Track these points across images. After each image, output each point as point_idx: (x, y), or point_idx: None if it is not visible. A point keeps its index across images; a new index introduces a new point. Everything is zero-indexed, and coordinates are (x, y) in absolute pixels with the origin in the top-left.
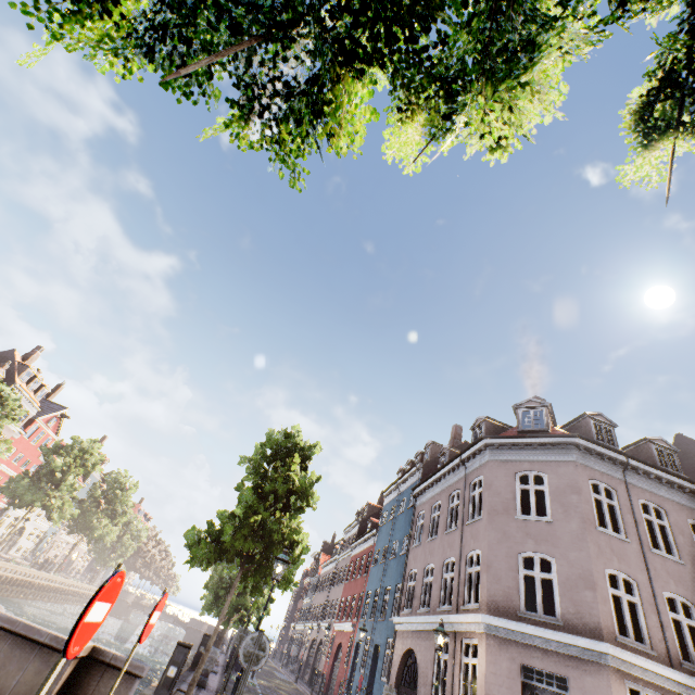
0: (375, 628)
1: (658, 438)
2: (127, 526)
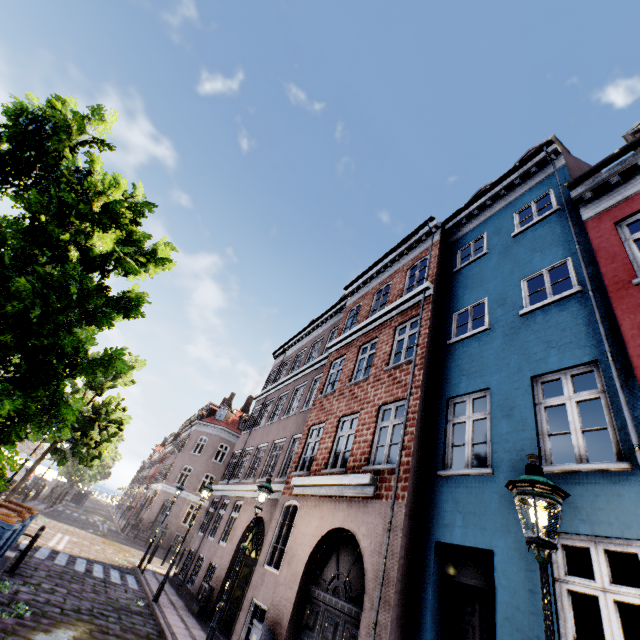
0: None
1: None
2: None
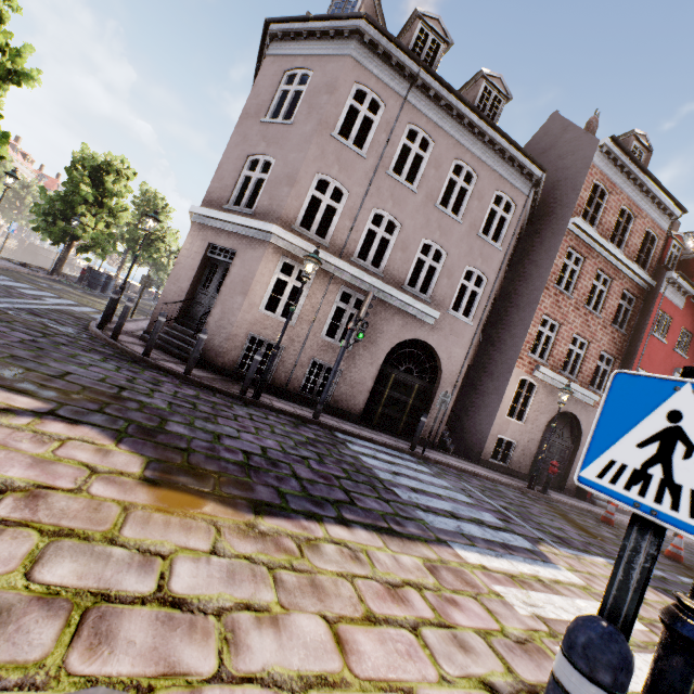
0: None
1: (498, 76)
2: (27, 189)
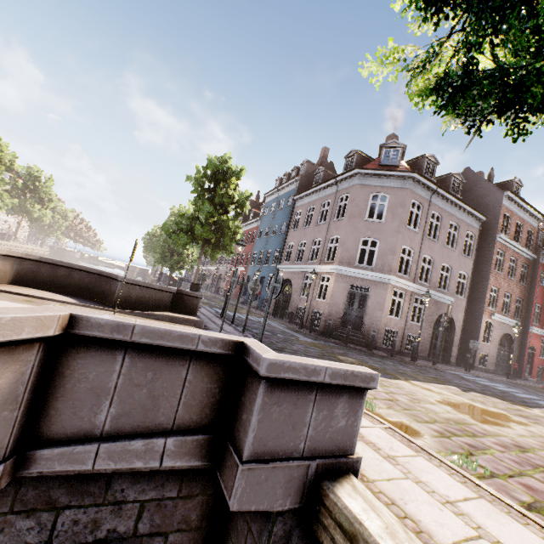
0: (261, 269)
1: (458, 173)
2: (53, 209)
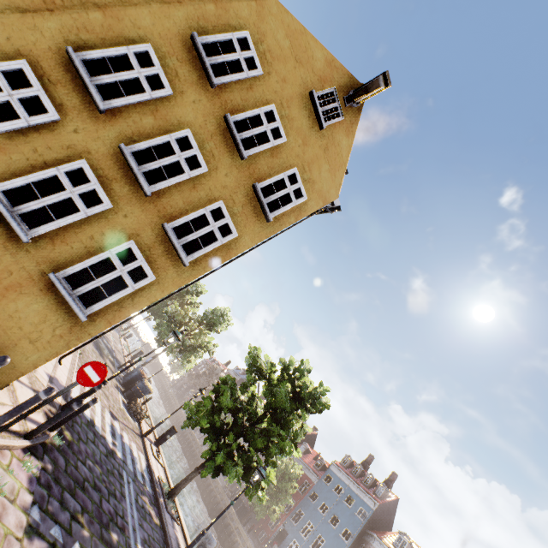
0: (304, 545)
1: None
2: None
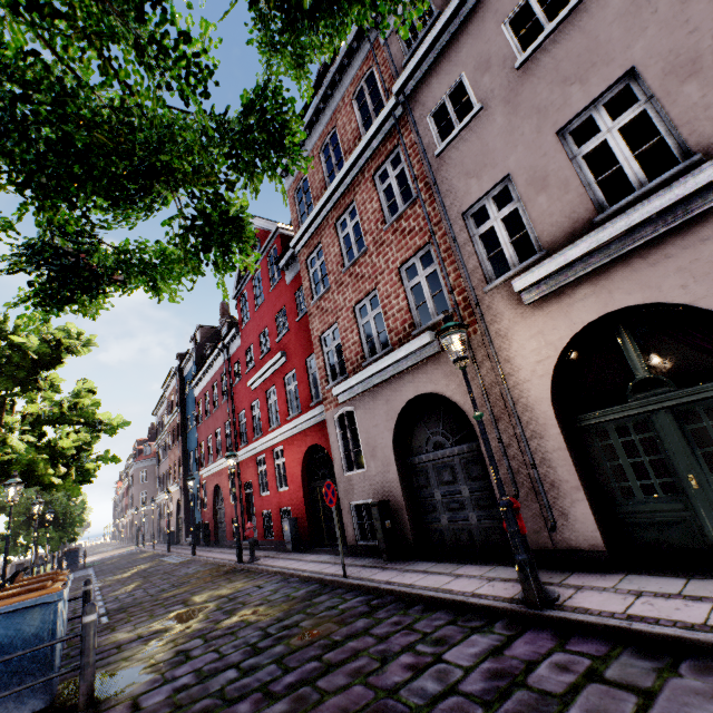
0: None
1: None
2: None
